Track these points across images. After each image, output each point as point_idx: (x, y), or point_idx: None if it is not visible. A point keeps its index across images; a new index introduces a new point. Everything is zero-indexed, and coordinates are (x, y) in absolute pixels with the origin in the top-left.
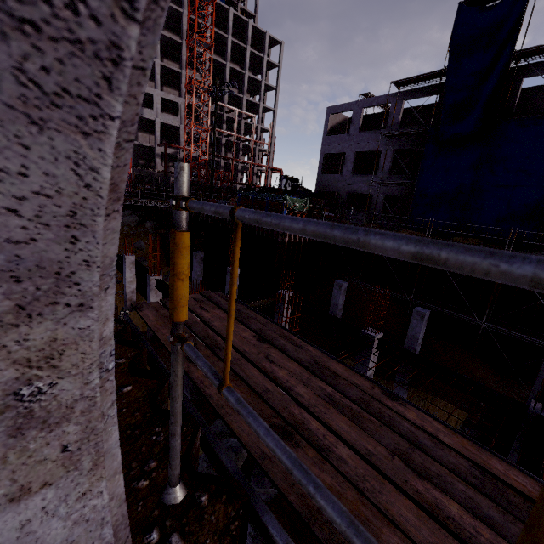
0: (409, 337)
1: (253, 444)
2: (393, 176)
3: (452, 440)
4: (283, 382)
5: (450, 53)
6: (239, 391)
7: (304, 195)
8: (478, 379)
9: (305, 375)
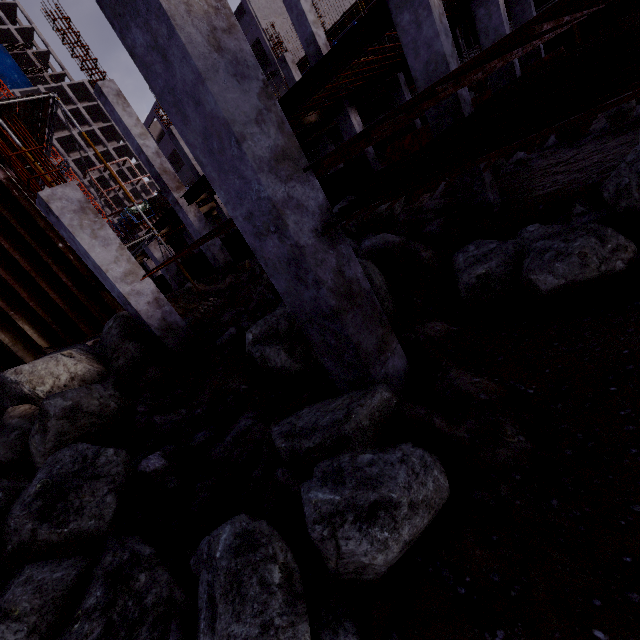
0: None
1: None
2: None
3: None
4: None
5: None
6: None
7: None
8: None
9: None
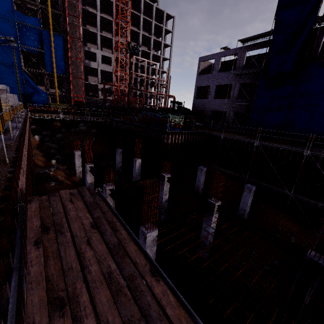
0: (242, 202)
1: (32, 314)
2: (239, 100)
3: (174, 312)
4: (85, 261)
5: (276, 19)
6: (53, 268)
7: (184, 113)
8: (286, 229)
9: (104, 255)
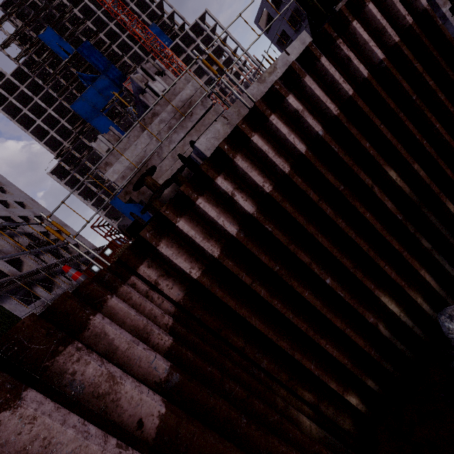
0: None
1: None
2: None
3: None
4: None
5: None
6: None
7: None
8: None
9: None
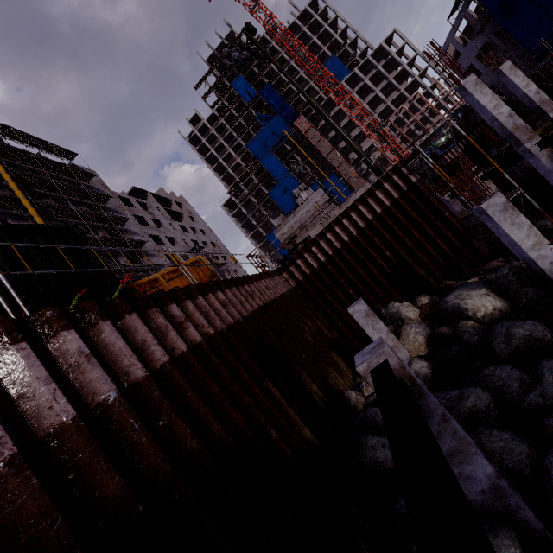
0: None
1: None
2: (508, 42)
3: None
4: None
5: None
6: None
7: (467, 115)
8: None
9: None
